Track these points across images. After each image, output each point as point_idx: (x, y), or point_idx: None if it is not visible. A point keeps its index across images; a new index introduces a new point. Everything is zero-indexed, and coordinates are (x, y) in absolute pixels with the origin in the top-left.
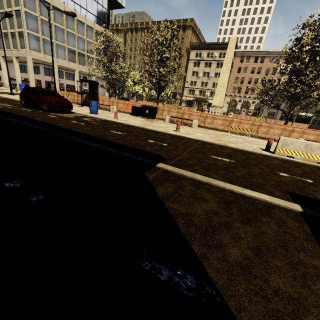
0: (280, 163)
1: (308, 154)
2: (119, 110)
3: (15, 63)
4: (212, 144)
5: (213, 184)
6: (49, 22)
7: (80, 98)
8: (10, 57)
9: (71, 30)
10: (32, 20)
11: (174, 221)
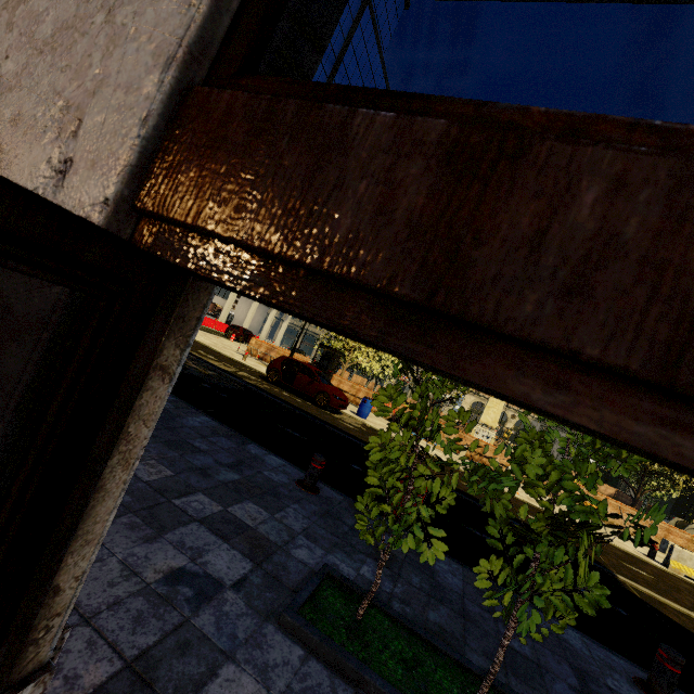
0: (691, 588)
1: None
2: None
3: None
4: None
5: (693, 616)
6: None
7: None
8: None
9: None
10: None
11: None
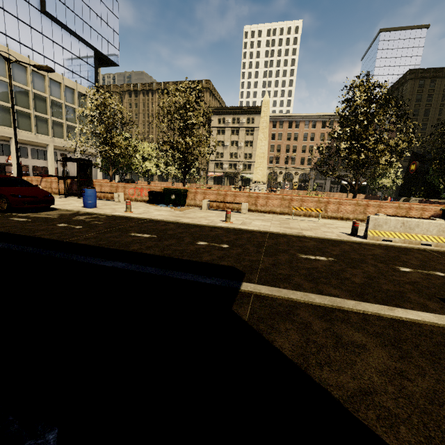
0: (384, 251)
1: (408, 234)
2: (128, 198)
3: None
4: (285, 235)
5: (345, 308)
6: (9, 78)
7: (62, 185)
8: None
9: (41, 92)
10: None
11: (359, 420)
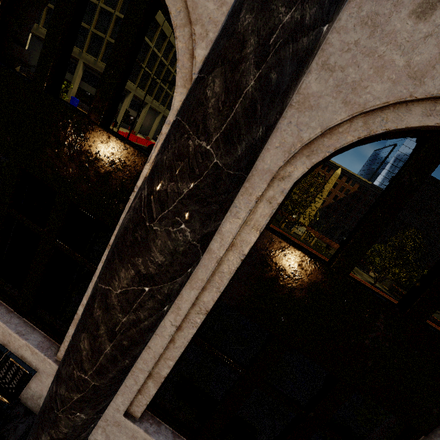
0: None
1: None
2: None
3: (80, 70)
4: None
5: None
6: None
7: None
8: None
9: (165, 60)
10: None
11: None
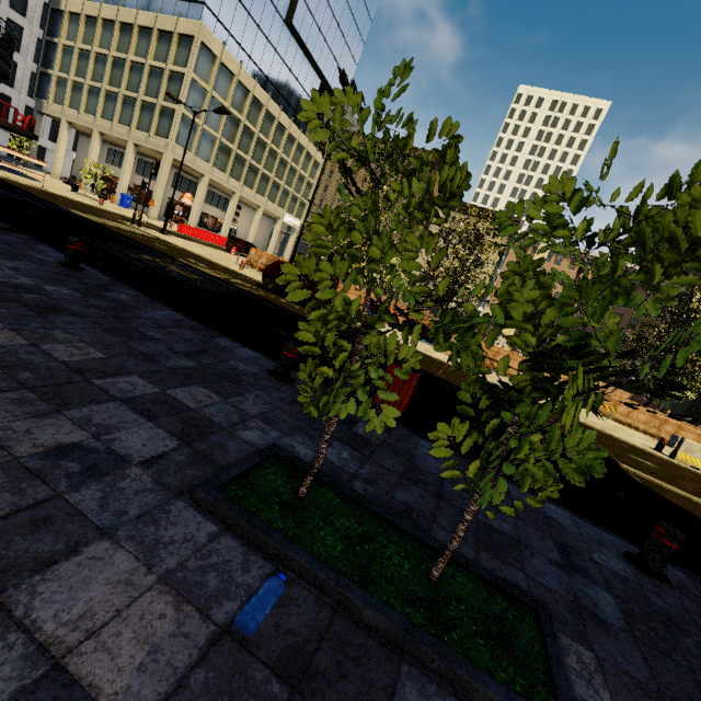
0: (695, 476)
1: None
2: None
3: (130, 155)
4: (592, 428)
5: (694, 499)
6: (324, 163)
7: None
8: (115, 138)
9: (252, 125)
10: (197, 94)
11: None
